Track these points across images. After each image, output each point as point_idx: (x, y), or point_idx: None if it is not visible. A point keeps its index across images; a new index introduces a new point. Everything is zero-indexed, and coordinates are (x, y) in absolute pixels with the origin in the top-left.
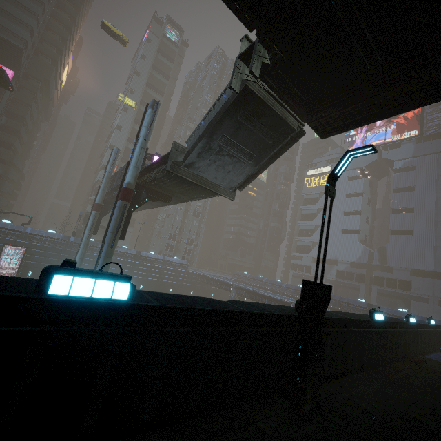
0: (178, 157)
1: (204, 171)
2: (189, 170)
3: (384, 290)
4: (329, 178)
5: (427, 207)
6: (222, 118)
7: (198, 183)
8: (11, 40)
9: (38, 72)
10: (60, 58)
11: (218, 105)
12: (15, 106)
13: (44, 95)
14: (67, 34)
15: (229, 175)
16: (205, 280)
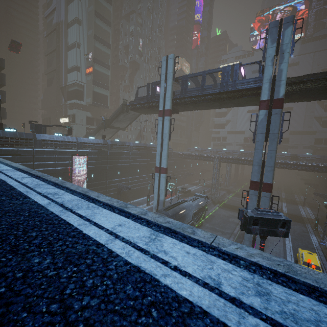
0: None
1: None
2: None
3: None
4: None
5: None
6: None
7: None
8: None
9: None
10: None
11: None
12: None
13: None
14: None
15: None
16: (186, 156)
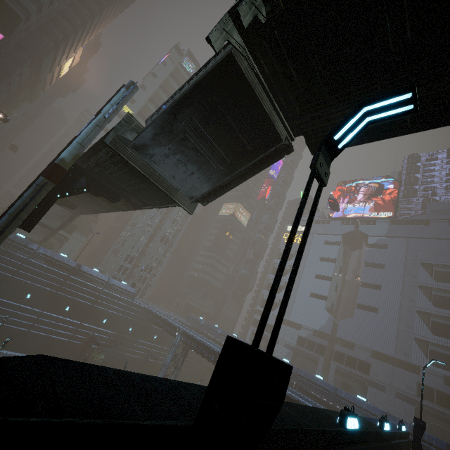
0: (127, 133)
1: (159, 162)
2: (139, 155)
3: (343, 368)
4: (323, 145)
5: (394, 287)
6: (194, 92)
7: (148, 176)
8: (12, 5)
9: (34, 48)
10: (65, 45)
11: (194, 81)
12: None
13: (33, 73)
14: (80, 26)
15: (192, 178)
16: (151, 316)
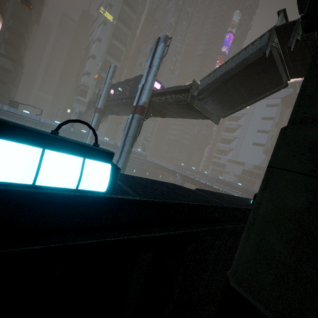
0: (194, 92)
1: (208, 104)
2: (199, 102)
3: None
4: None
5: None
6: (241, 71)
7: (202, 112)
8: None
9: None
10: None
11: (236, 58)
12: (18, 9)
13: (38, 0)
14: None
15: (223, 108)
16: (158, 167)
